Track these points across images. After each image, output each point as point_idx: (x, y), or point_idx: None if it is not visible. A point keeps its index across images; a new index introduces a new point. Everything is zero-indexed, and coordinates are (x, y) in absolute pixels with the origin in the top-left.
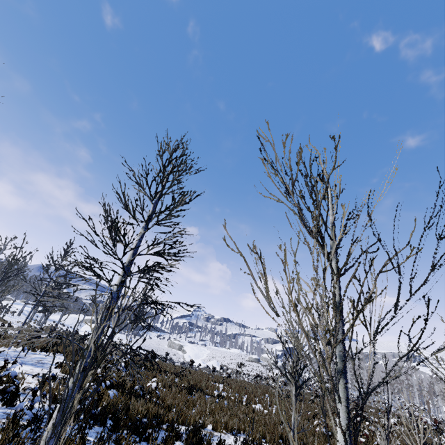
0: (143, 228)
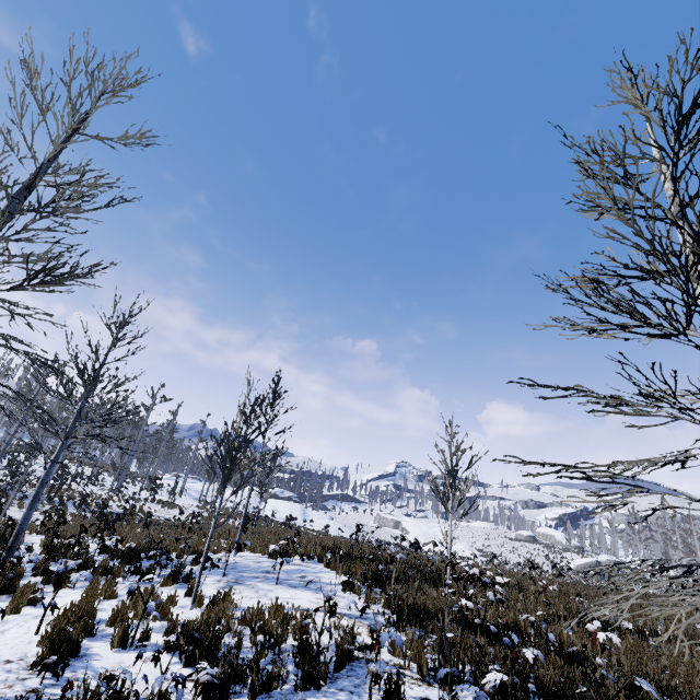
0: None
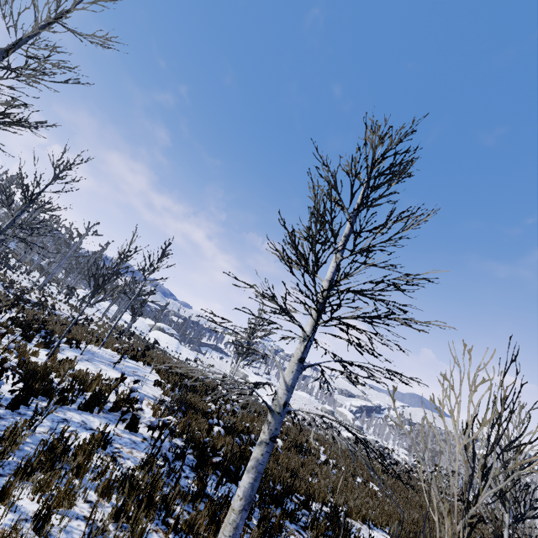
0: (340, 252)
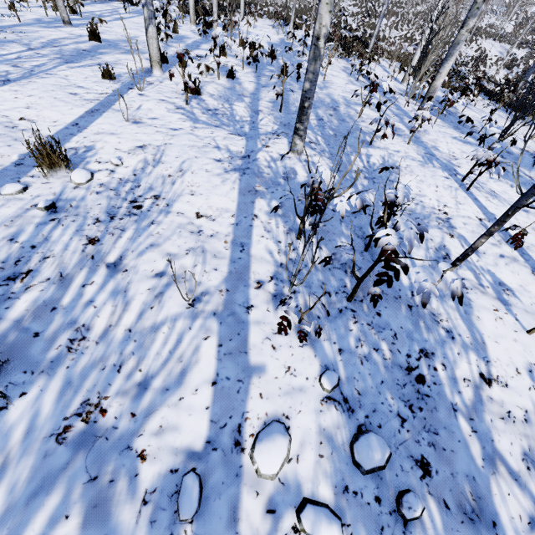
0: None
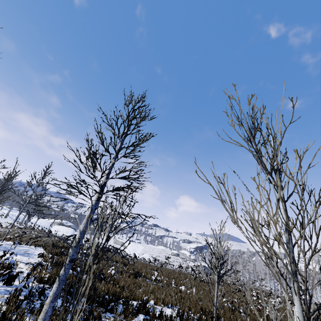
0: (113, 158)
